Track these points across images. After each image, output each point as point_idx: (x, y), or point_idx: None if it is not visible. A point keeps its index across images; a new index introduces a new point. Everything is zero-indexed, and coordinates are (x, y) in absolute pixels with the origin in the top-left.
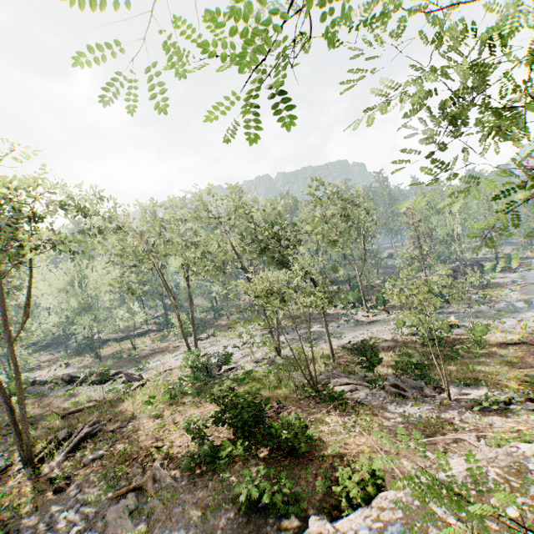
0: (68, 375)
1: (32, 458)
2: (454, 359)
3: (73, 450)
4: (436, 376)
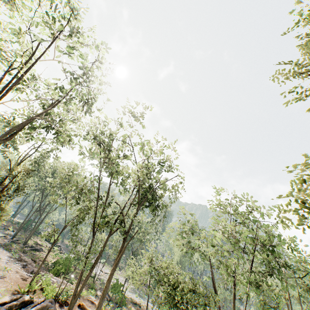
0: None
1: (25, 244)
2: None
3: (32, 249)
4: None
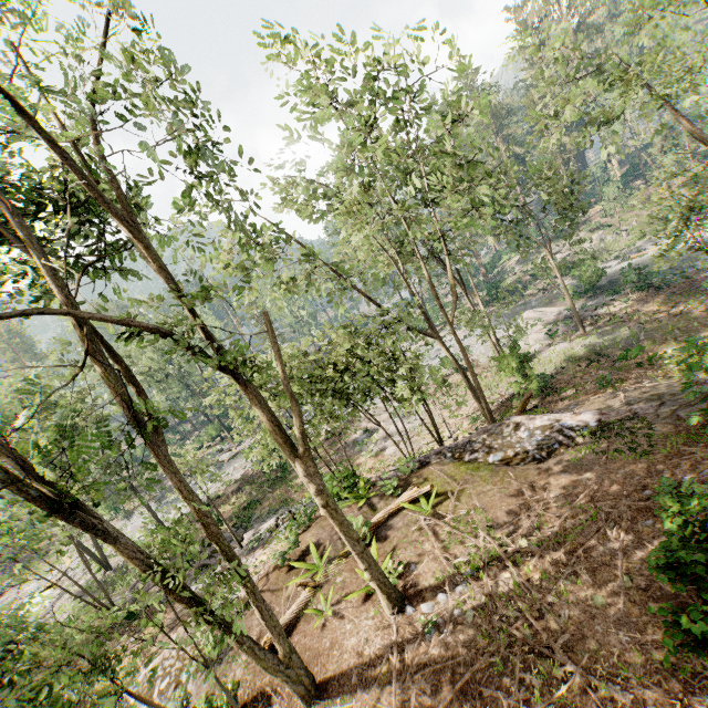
0: None
1: None
2: (283, 479)
3: None
4: (257, 514)
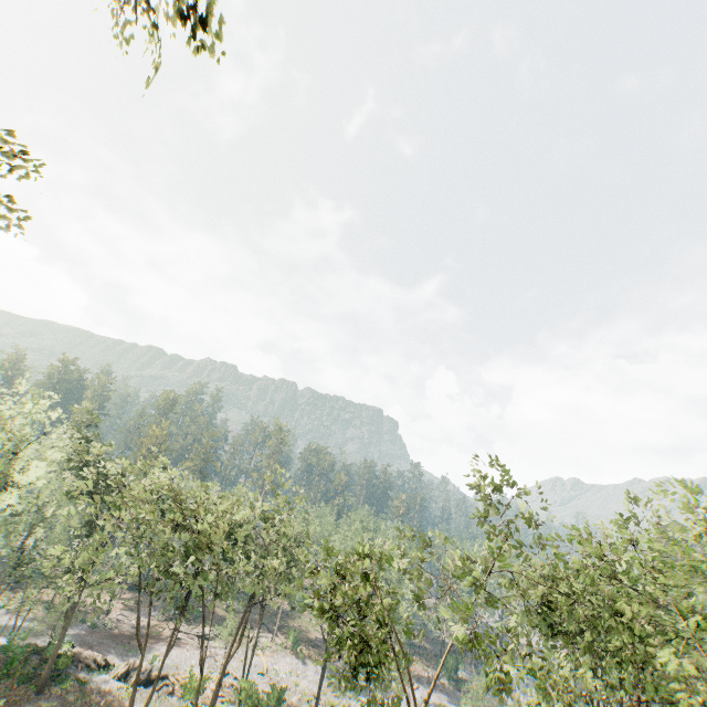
0: (104, 658)
1: None
2: None
3: None
4: None
